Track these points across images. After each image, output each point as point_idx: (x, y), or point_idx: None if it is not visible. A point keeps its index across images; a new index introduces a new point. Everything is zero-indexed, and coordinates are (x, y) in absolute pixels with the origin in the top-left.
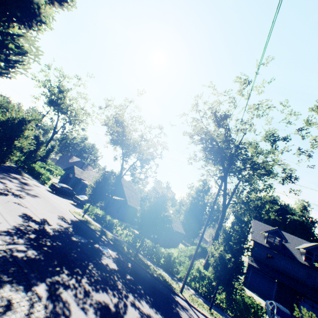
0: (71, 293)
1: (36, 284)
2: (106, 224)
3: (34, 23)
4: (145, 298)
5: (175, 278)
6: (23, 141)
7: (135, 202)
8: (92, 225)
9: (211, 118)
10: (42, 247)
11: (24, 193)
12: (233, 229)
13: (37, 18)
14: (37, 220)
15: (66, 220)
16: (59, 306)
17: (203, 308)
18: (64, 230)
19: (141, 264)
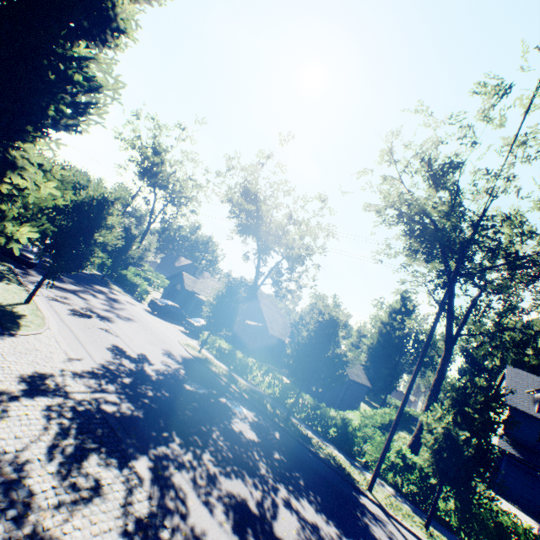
0: (187, 476)
1: (134, 458)
2: (235, 365)
3: (108, 35)
4: (307, 495)
5: (357, 463)
6: (106, 234)
7: (281, 331)
8: (214, 367)
9: (420, 172)
10: (142, 398)
11: (113, 314)
12: (472, 384)
13: (112, 25)
14: (133, 356)
15: (175, 358)
16: (170, 496)
17: (414, 523)
18: (173, 373)
19: (297, 435)
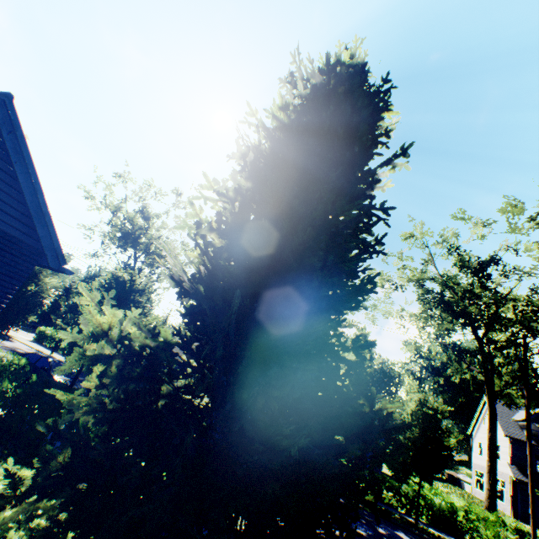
0: None
1: None
2: None
3: None
4: None
5: None
6: None
7: None
8: None
9: (457, 261)
10: None
11: None
12: None
13: None
14: None
15: None
16: None
17: None
18: None
19: None
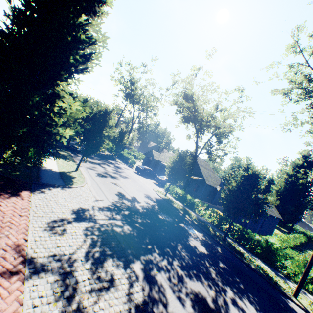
0: (164, 276)
1: (132, 261)
2: (186, 203)
3: (96, 7)
4: (247, 296)
5: (280, 274)
6: (109, 130)
7: (214, 182)
8: (174, 204)
9: None
10: (135, 223)
11: (118, 175)
12: None
13: None
14: (129, 198)
15: (151, 199)
16: (155, 290)
17: None
18: (151, 208)
19: (233, 251)
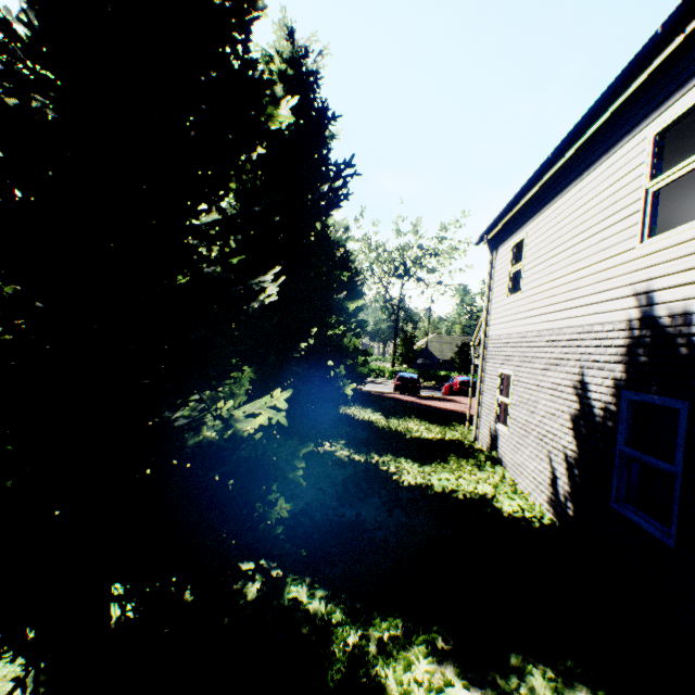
0: None
1: None
2: None
3: None
4: None
5: None
6: None
7: None
8: None
9: None
10: None
11: None
12: None
13: None
14: None
15: None
16: None
17: None
18: None
19: None
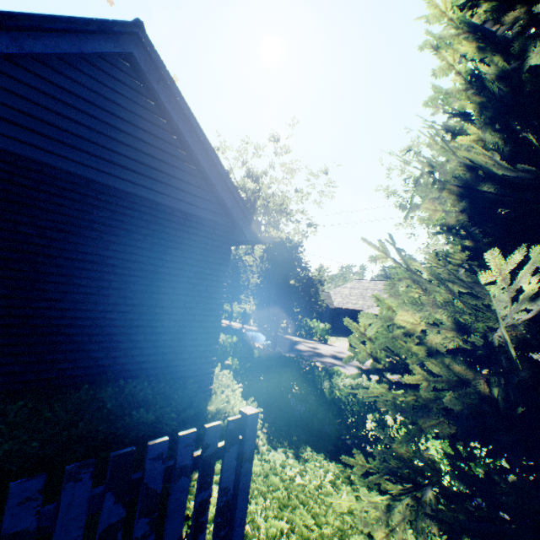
0: None
1: None
2: None
3: None
4: None
5: None
6: None
7: None
8: None
9: None
10: None
11: None
12: None
13: None
14: None
15: None
16: None
17: None
18: None
19: None
